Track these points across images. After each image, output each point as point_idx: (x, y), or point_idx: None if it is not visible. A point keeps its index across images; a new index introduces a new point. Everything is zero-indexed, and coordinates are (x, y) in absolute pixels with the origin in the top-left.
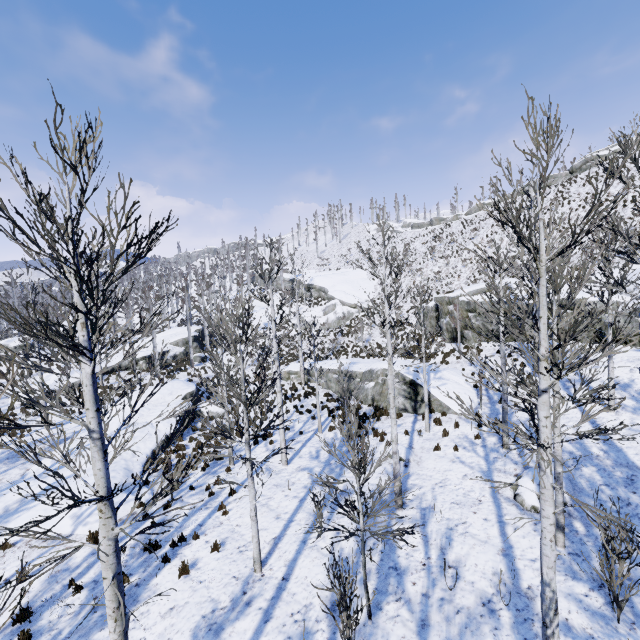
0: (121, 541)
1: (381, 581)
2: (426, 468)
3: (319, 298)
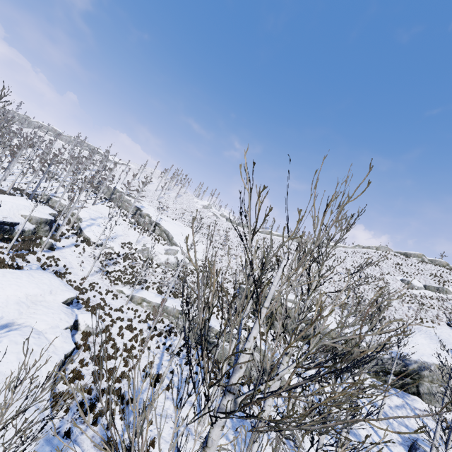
0: None
1: None
2: None
3: (160, 236)
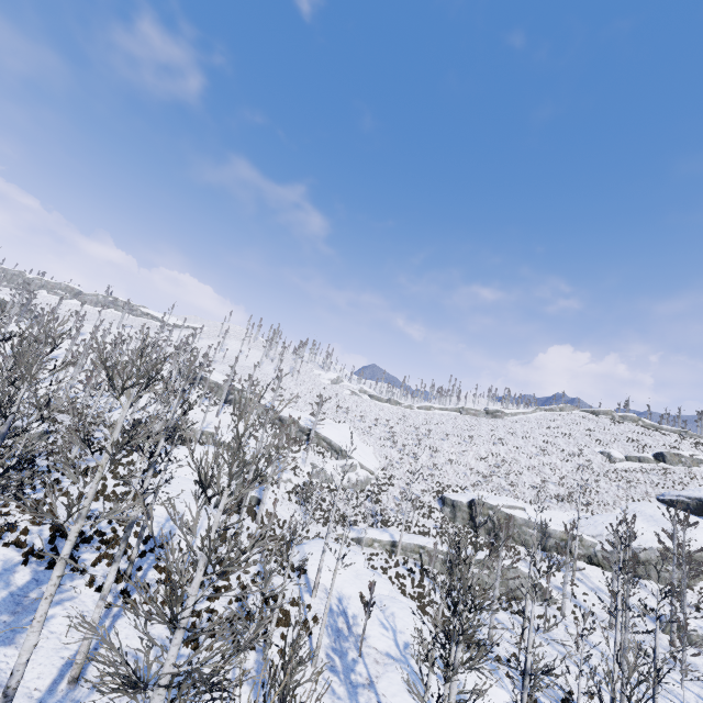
0: (542, 701)
1: (664, 700)
2: (597, 642)
3: (319, 446)
